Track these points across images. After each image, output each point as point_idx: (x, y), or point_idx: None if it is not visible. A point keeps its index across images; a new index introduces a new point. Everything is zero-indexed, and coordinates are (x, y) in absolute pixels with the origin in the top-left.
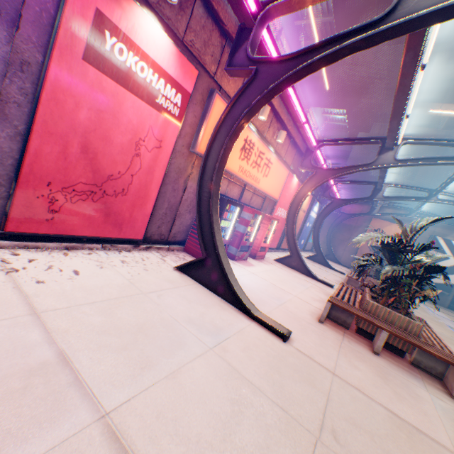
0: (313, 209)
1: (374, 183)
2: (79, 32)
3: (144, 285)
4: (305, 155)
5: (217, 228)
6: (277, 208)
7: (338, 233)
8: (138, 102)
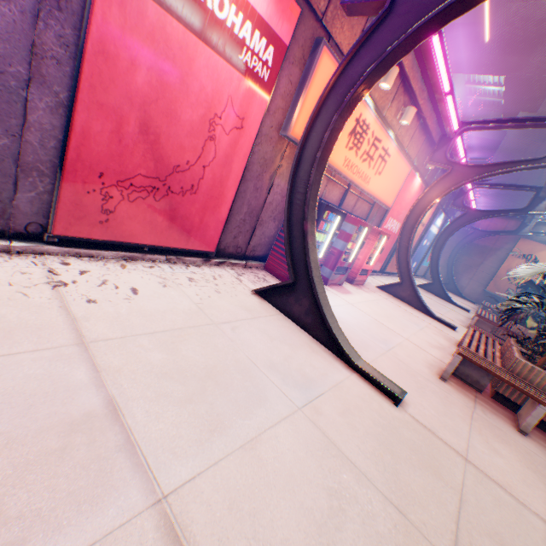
0: (435, 222)
1: (536, 188)
2: None
3: (215, 313)
4: (438, 145)
5: (312, 243)
6: (388, 219)
7: (465, 256)
8: (214, 59)
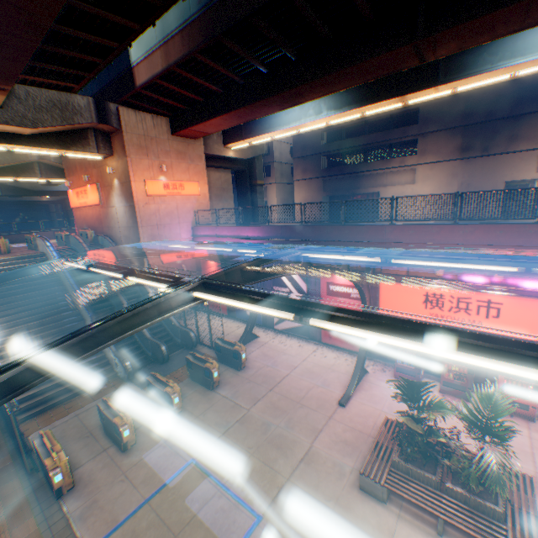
0: None
1: None
2: (324, 289)
3: (334, 367)
4: None
5: (360, 353)
6: None
7: None
8: (344, 299)
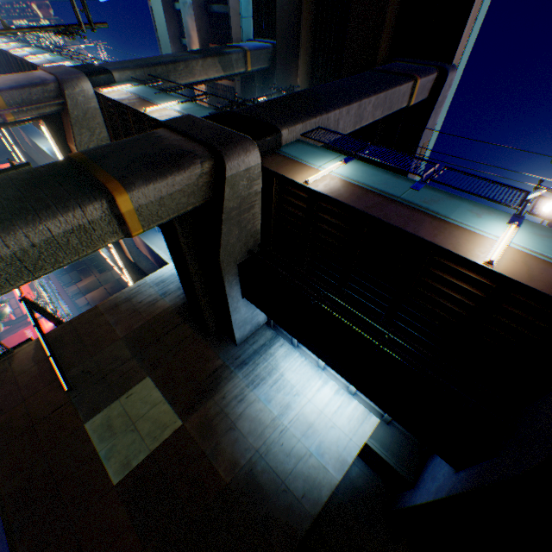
0: None
1: None
2: None
3: None
4: None
5: None
6: (30, 329)
7: None
8: None
